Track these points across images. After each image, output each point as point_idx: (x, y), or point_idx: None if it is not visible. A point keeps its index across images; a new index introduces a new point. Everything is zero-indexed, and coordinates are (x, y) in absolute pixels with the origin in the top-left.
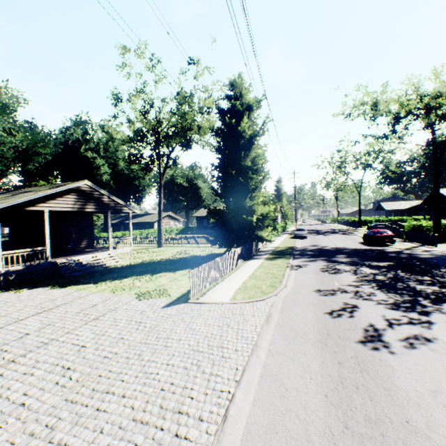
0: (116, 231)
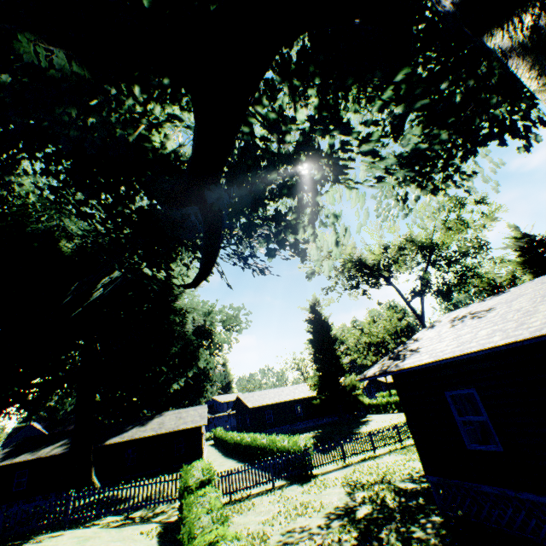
0: (274, 437)
